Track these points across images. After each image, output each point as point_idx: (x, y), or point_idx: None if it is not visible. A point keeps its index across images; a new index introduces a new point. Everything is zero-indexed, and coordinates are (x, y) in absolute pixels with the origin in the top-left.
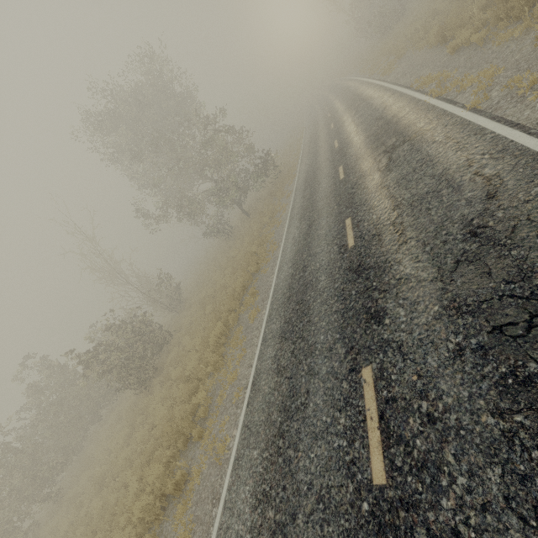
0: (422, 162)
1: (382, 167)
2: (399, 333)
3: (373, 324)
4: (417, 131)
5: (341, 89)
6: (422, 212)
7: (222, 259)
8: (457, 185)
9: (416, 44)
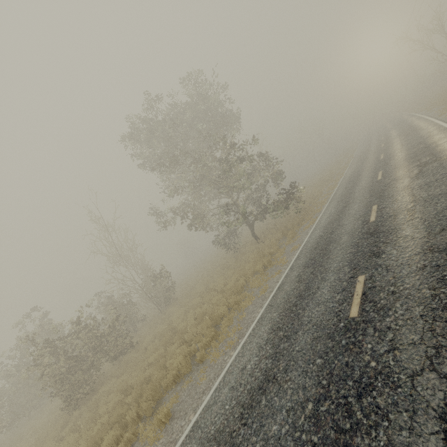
0: None
1: None
2: None
3: None
4: None
5: (408, 127)
6: None
7: (216, 276)
8: None
9: None
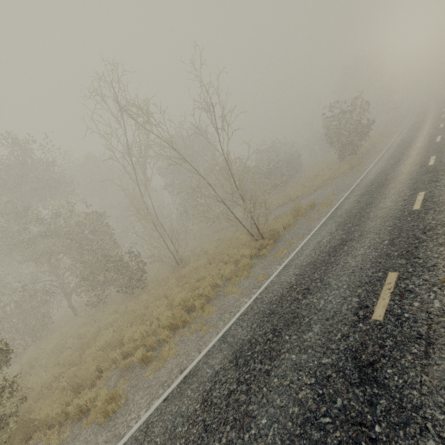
0: None
1: None
2: None
3: None
4: None
5: None
6: None
7: None
8: None
9: None
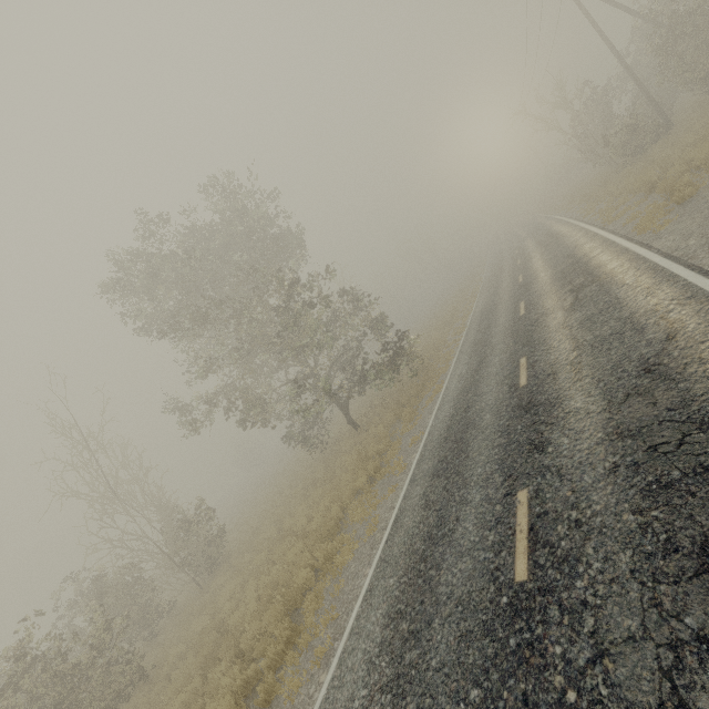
0: None
1: None
2: None
3: None
4: None
5: (547, 235)
6: None
7: (295, 503)
8: None
9: None
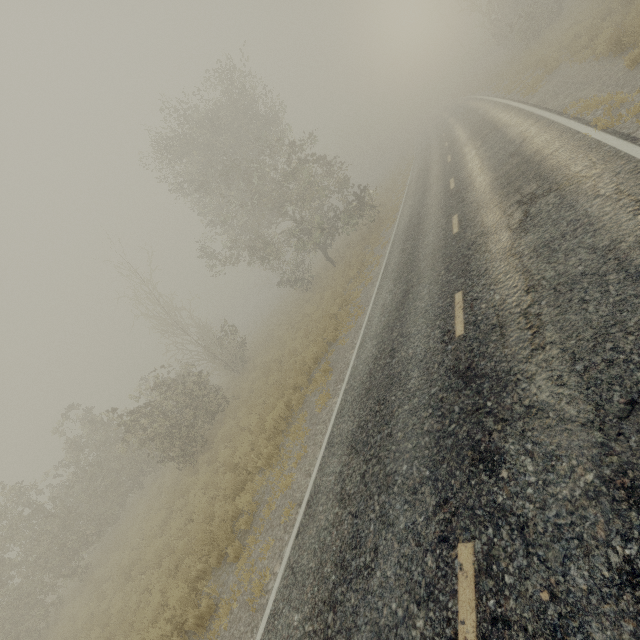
0: (576, 225)
1: (514, 225)
2: (523, 501)
3: (482, 472)
4: (570, 177)
5: (466, 111)
6: (572, 303)
7: (297, 314)
8: (635, 270)
9: (575, 55)
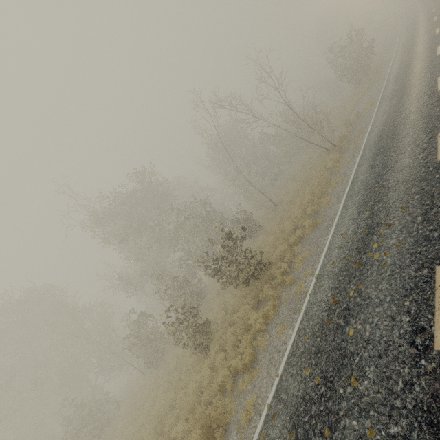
0: None
1: None
2: None
3: None
4: None
5: None
6: None
7: None
8: None
9: None
